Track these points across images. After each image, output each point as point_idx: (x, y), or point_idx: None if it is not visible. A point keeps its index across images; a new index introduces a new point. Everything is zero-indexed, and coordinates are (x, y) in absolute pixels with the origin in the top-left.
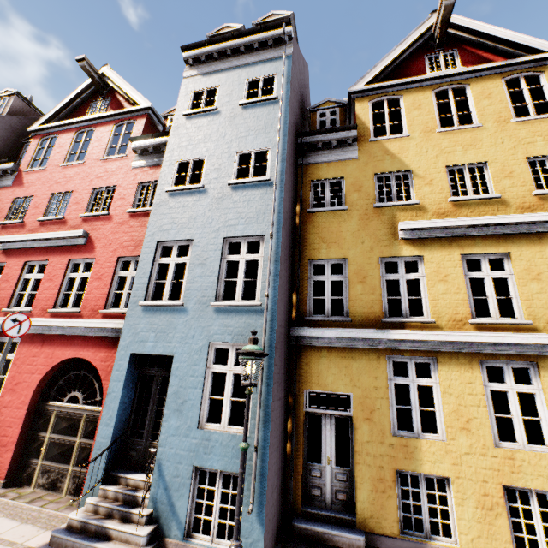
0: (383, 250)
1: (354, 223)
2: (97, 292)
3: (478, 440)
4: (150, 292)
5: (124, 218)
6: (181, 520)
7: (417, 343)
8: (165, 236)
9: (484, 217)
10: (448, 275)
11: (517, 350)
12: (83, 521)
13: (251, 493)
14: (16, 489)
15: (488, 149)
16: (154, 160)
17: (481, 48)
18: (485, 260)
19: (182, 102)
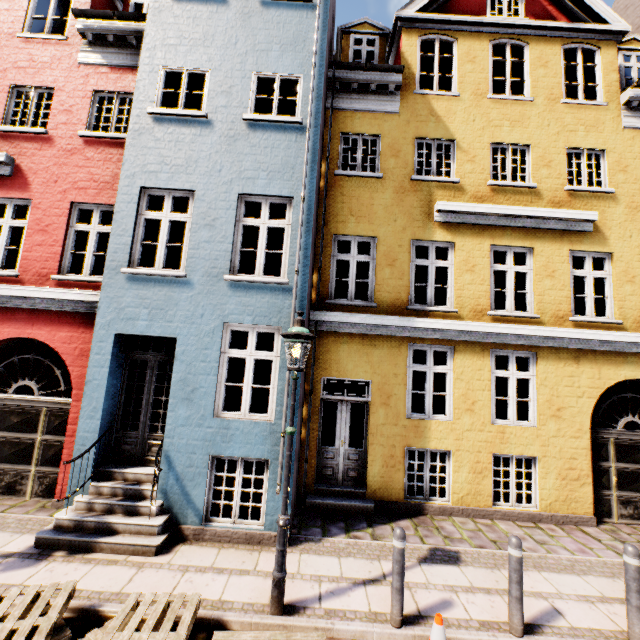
0: (416, 232)
1: (388, 195)
2: (42, 250)
3: (479, 419)
4: (135, 256)
5: (75, 144)
6: (199, 507)
7: (439, 332)
8: (153, 181)
9: (519, 207)
10: (476, 265)
11: (524, 341)
12: (77, 520)
13: (278, 476)
14: None
15: (534, 130)
16: (117, 57)
17: None
18: (511, 253)
19: None
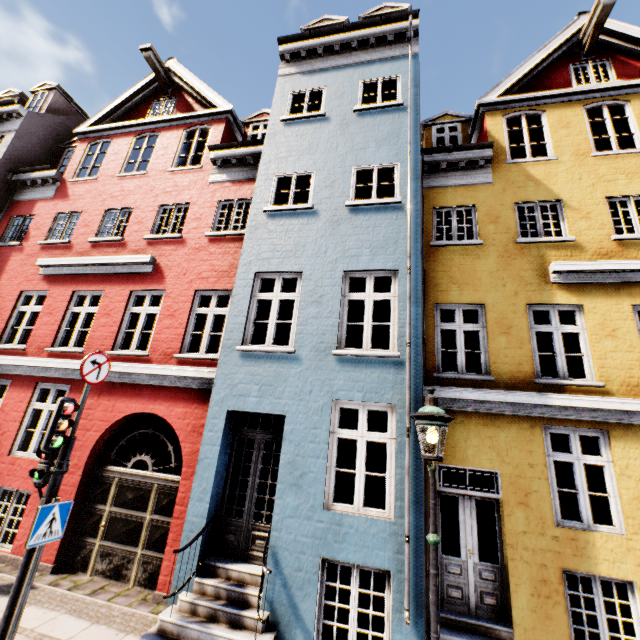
0: (530, 295)
1: (492, 261)
2: (169, 332)
3: None
4: (248, 334)
5: (202, 243)
6: (309, 627)
7: (583, 412)
8: (265, 266)
9: None
10: (616, 329)
11: None
12: (180, 625)
13: (405, 596)
14: (69, 576)
15: None
16: (238, 174)
17: (639, 59)
18: None
19: (279, 105)
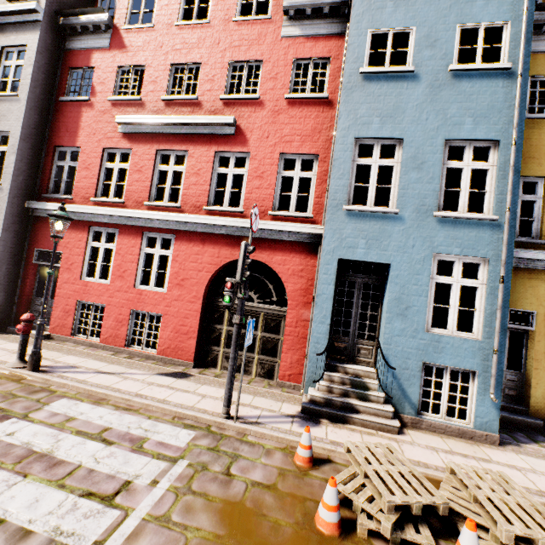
0: None
1: None
2: (259, 192)
3: None
4: (349, 196)
5: (281, 106)
6: (414, 402)
7: None
8: (365, 132)
9: None
10: None
11: None
12: (326, 398)
13: (491, 386)
14: (205, 369)
15: None
16: (313, 28)
17: None
18: None
19: None
